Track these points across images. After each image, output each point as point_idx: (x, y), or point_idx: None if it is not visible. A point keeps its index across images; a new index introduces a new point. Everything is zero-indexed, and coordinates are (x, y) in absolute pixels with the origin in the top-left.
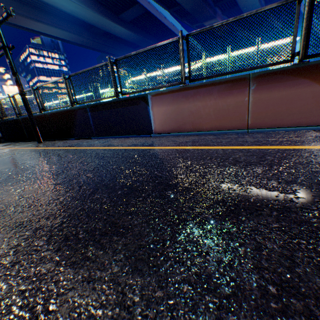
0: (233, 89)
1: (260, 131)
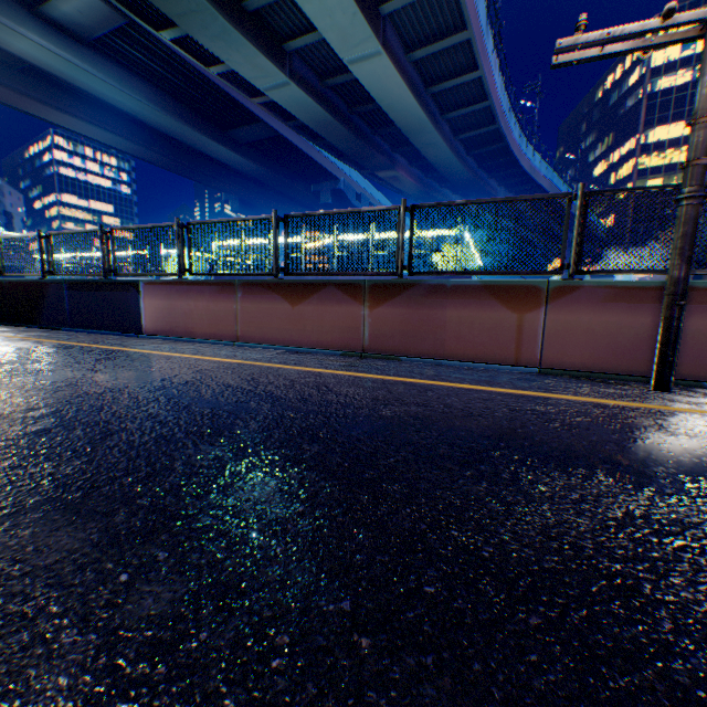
0: (224, 293)
1: (245, 346)
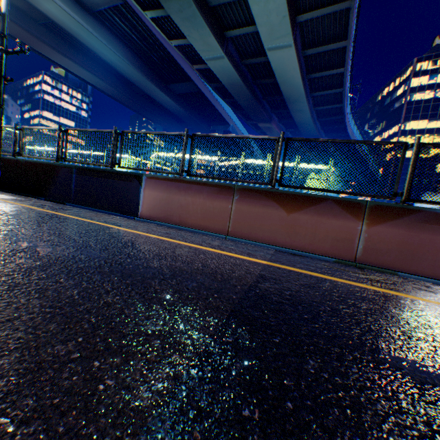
0: (221, 194)
1: (236, 240)
